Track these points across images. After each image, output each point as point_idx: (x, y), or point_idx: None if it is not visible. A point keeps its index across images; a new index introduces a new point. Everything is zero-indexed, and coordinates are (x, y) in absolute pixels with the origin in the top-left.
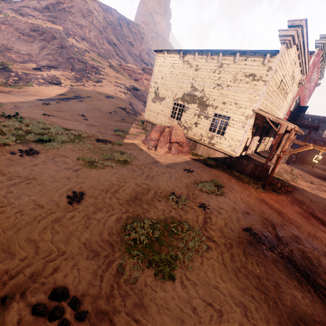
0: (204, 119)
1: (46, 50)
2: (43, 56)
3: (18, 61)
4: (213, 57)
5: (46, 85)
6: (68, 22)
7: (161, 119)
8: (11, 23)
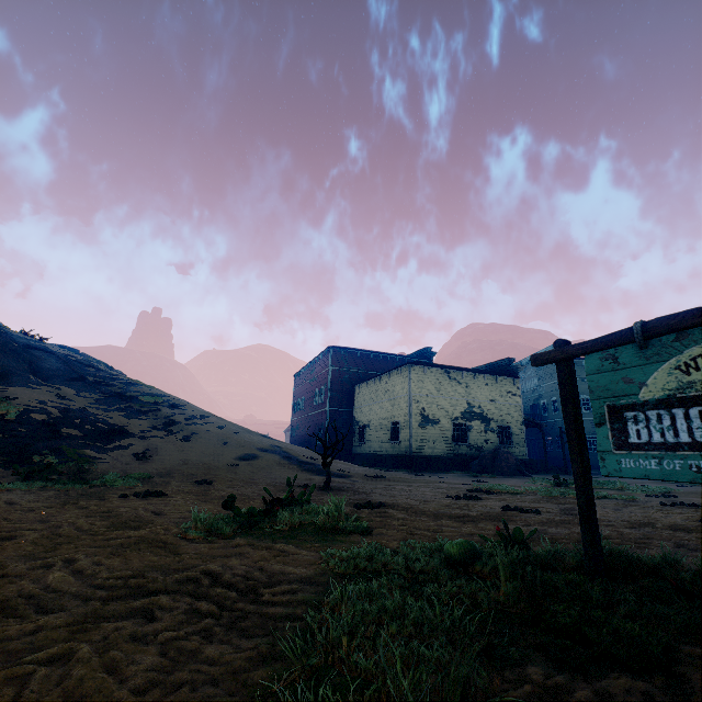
0: (491, 434)
1: None
2: None
3: None
4: (478, 377)
5: (109, 445)
6: None
7: (442, 447)
8: None
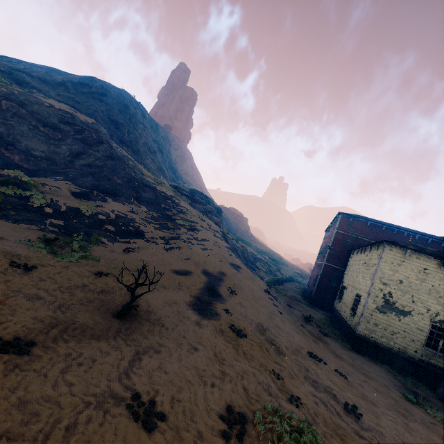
0: None
1: (85, 158)
2: (80, 167)
3: (24, 169)
4: None
5: (122, 239)
6: (100, 113)
7: (404, 344)
8: (22, 101)
